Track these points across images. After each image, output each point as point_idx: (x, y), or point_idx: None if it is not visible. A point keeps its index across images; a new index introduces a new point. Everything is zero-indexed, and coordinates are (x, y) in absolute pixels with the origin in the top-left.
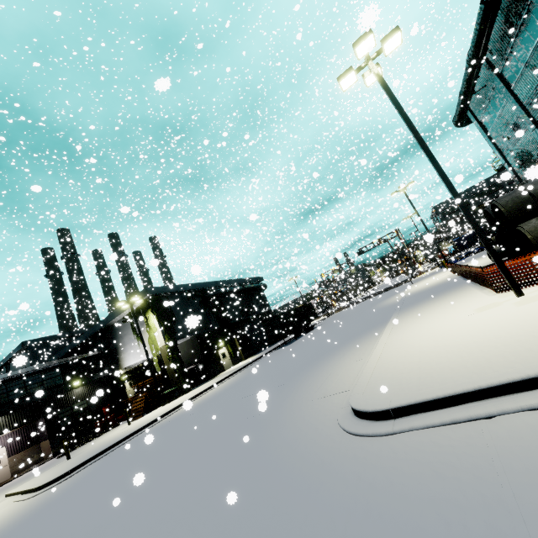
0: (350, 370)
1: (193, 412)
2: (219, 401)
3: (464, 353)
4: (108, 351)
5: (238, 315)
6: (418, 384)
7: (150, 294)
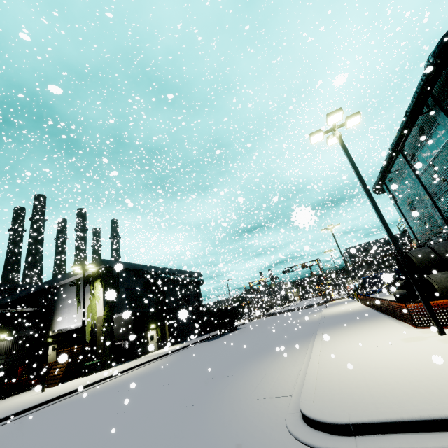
0: (286, 375)
1: (116, 390)
2: (145, 383)
3: (411, 378)
4: (45, 310)
5: (174, 302)
6: (373, 402)
7: (105, 265)
